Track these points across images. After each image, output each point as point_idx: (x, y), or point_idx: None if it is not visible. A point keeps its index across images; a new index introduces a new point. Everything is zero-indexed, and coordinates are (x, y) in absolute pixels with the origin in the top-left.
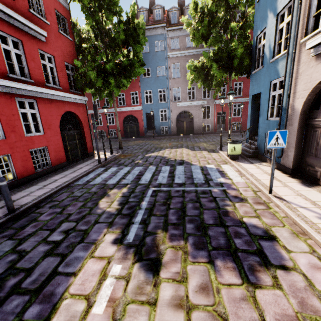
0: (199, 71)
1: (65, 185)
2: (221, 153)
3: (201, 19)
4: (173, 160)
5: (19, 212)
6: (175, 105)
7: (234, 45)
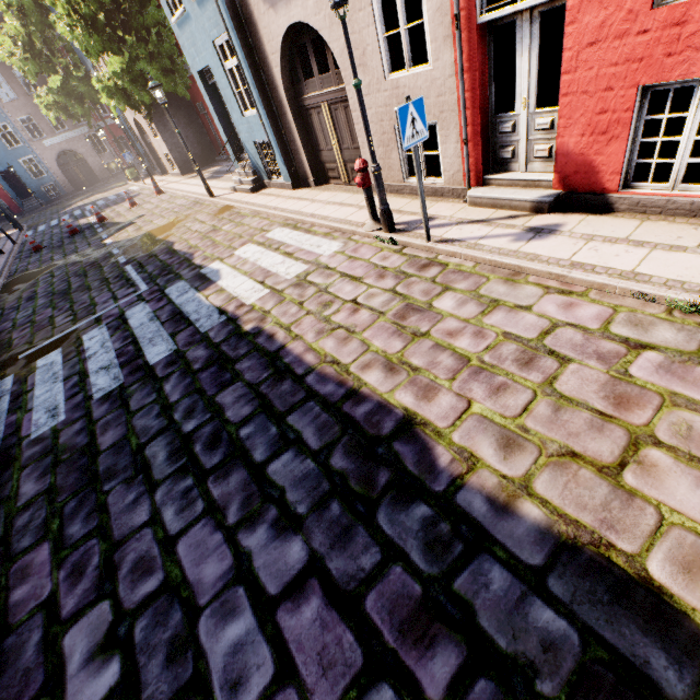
0: (56, 106)
1: (22, 238)
2: (130, 183)
3: (25, 59)
4: (91, 203)
5: (20, 244)
6: (42, 145)
7: (75, 79)
